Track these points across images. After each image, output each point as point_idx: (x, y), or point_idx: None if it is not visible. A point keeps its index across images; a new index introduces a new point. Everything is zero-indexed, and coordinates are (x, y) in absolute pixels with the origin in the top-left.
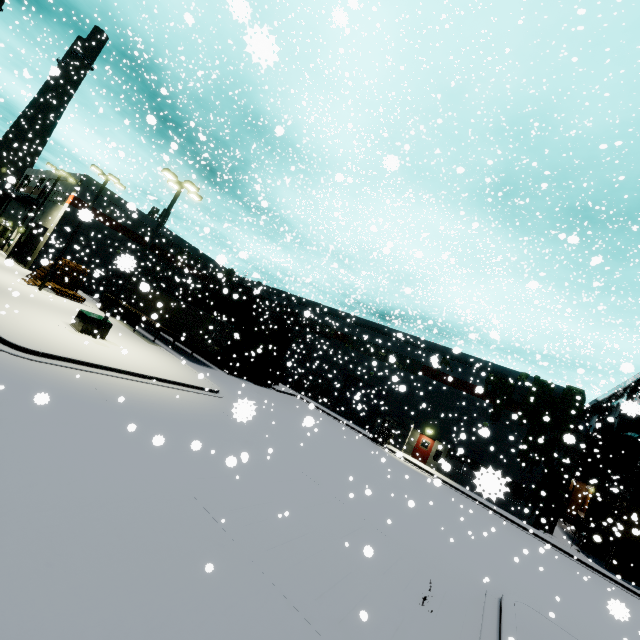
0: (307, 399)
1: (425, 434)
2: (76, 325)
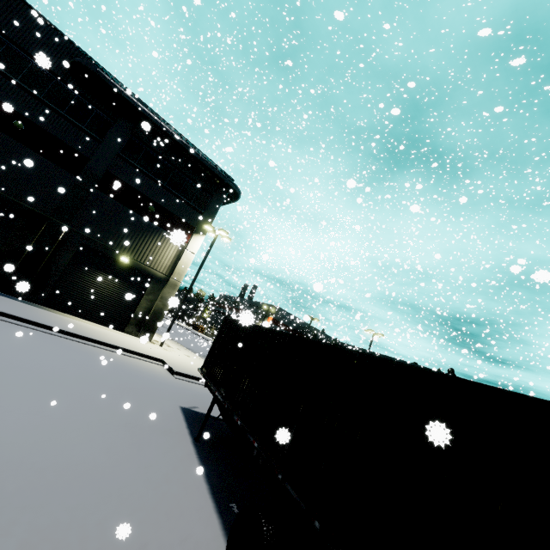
0: None
1: None
2: None
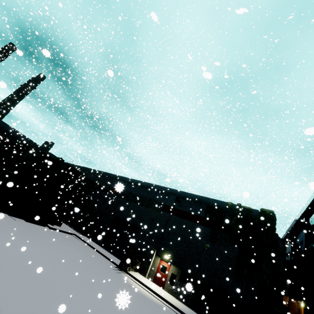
0: (82, 237)
1: (164, 259)
2: None
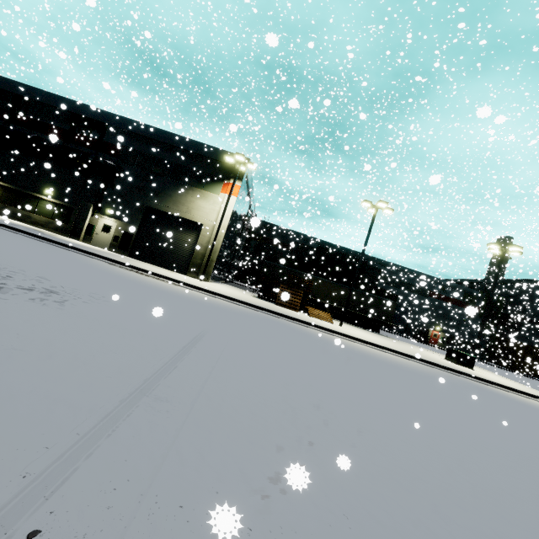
0: None
1: (435, 330)
2: (465, 364)
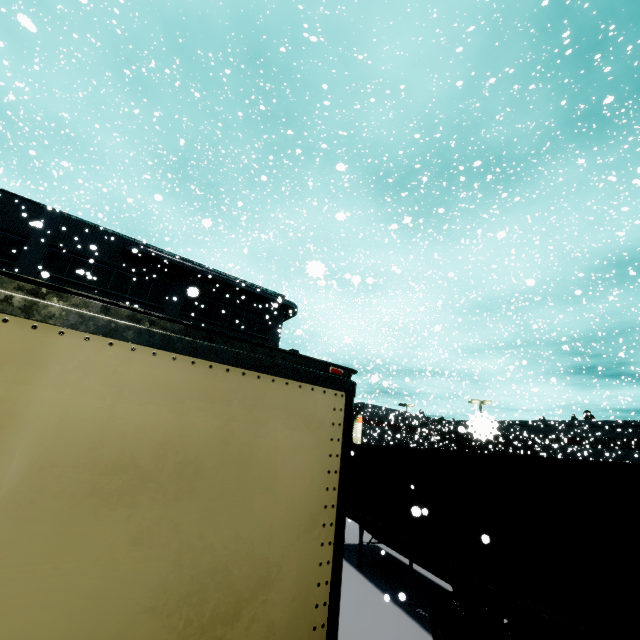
0: None
1: None
2: None
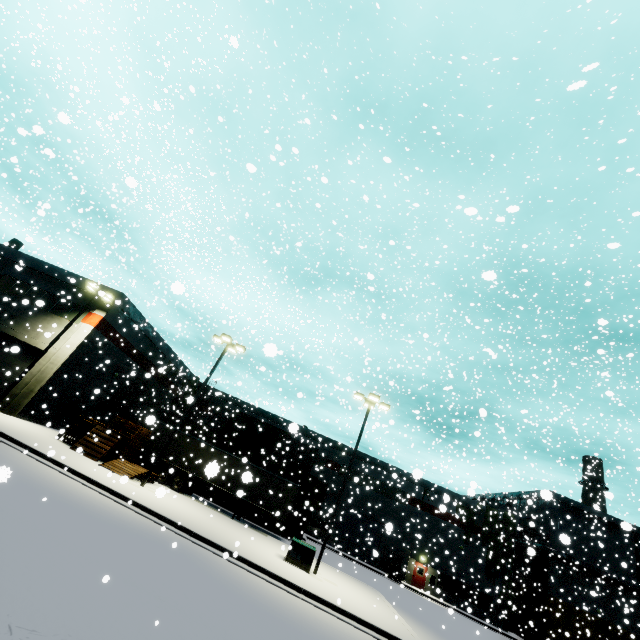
0: (313, 538)
1: (420, 561)
2: (297, 562)
